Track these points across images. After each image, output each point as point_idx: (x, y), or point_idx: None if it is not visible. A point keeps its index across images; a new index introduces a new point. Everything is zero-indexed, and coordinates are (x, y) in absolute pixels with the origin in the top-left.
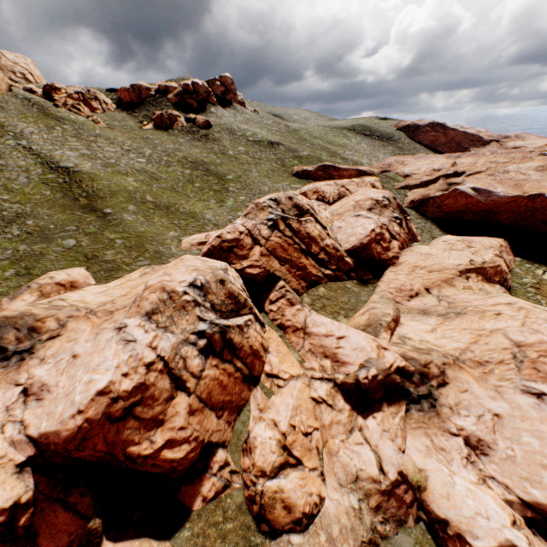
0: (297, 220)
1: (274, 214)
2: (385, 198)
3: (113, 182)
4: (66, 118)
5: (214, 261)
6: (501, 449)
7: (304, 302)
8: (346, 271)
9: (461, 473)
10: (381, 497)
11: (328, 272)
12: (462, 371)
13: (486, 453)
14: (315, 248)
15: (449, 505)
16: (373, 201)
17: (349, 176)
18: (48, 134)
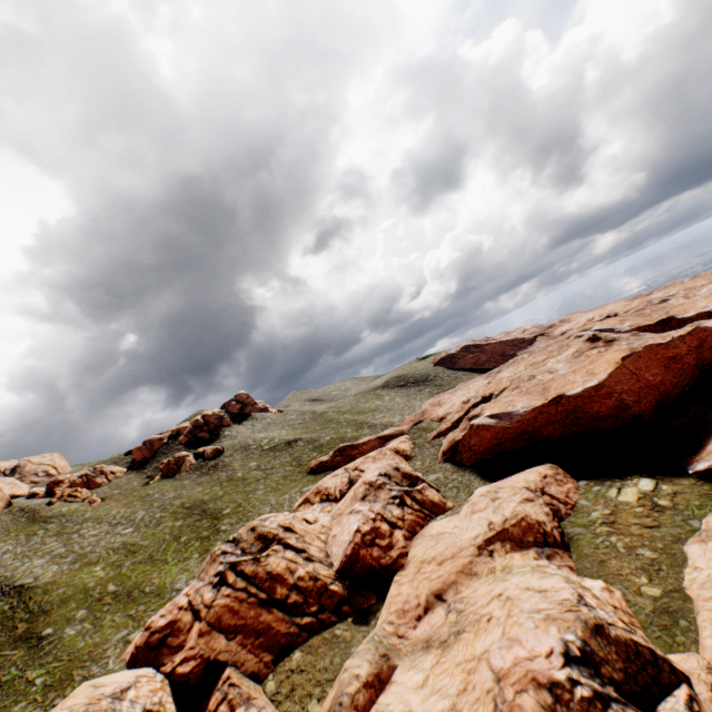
0: (254, 559)
1: (224, 562)
2: (381, 475)
3: (71, 582)
4: (55, 513)
5: (115, 679)
6: None
7: (266, 691)
8: (335, 606)
9: None
10: None
11: (307, 619)
12: None
13: None
14: (282, 589)
15: None
16: (366, 485)
17: (371, 448)
18: (24, 544)
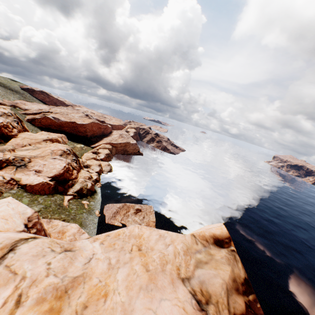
0: None
1: None
2: (10, 113)
3: None
4: None
5: None
6: (45, 170)
7: None
8: None
9: (33, 176)
10: (5, 184)
11: None
12: (37, 159)
13: (41, 172)
14: None
15: (28, 181)
16: (2, 112)
17: None
18: None
